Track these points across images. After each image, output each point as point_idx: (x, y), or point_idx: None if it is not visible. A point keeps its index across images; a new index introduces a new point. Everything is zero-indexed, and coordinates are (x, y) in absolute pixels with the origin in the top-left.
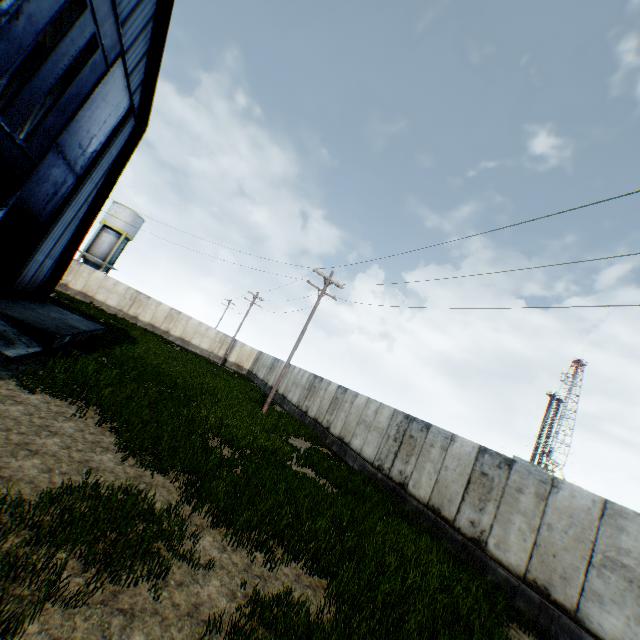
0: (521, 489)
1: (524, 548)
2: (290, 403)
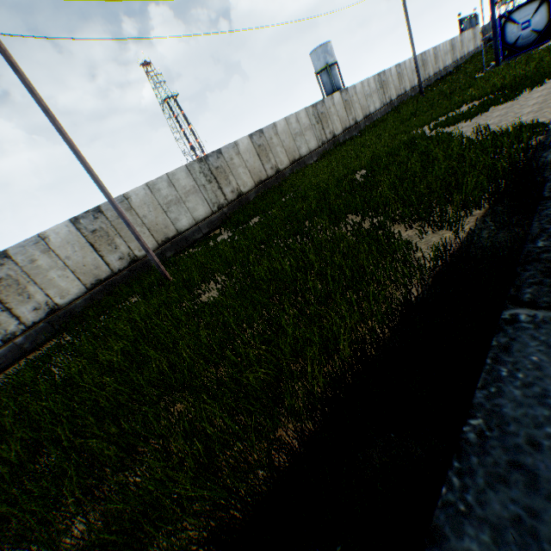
0: (271, 138)
1: (285, 156)
2: None
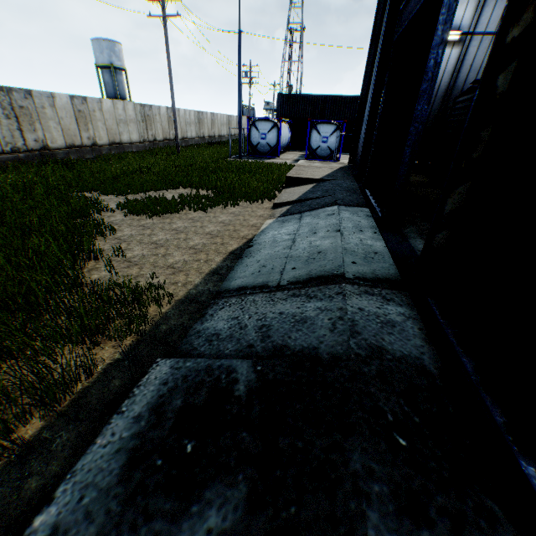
0: None
1: None
2: None
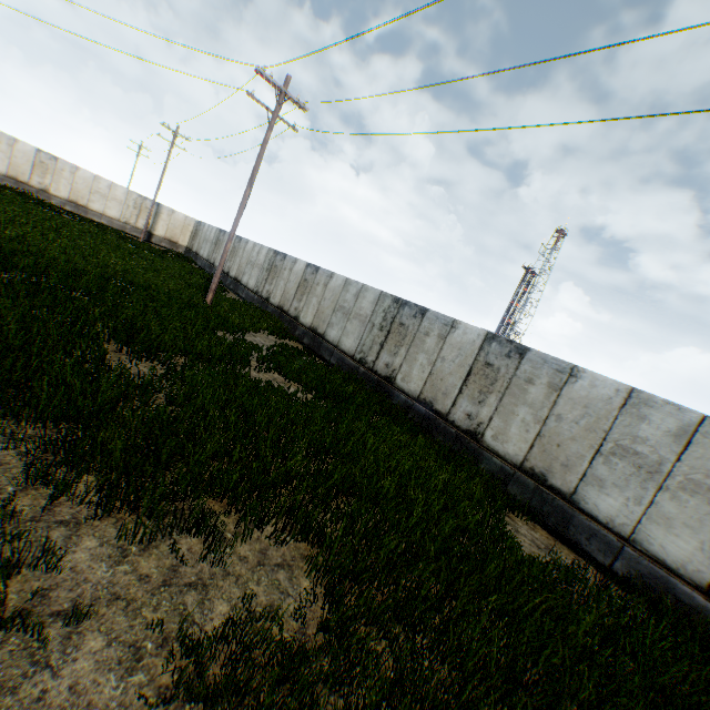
0: (532, 380)
1: (526, 440)
2: (246, 288)
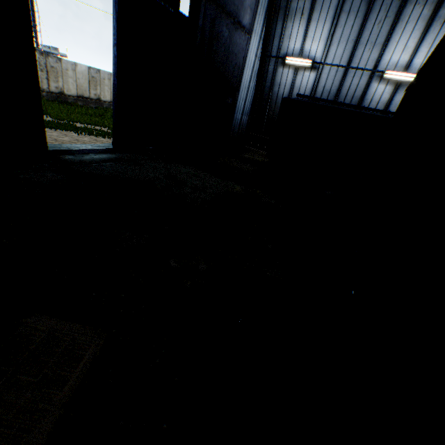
0: None
1: None
2: None
